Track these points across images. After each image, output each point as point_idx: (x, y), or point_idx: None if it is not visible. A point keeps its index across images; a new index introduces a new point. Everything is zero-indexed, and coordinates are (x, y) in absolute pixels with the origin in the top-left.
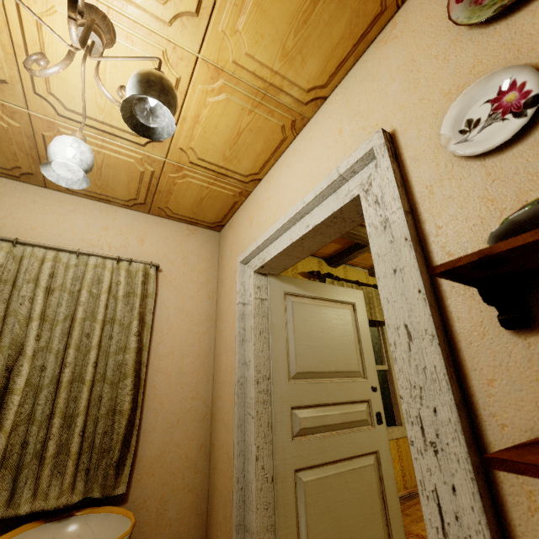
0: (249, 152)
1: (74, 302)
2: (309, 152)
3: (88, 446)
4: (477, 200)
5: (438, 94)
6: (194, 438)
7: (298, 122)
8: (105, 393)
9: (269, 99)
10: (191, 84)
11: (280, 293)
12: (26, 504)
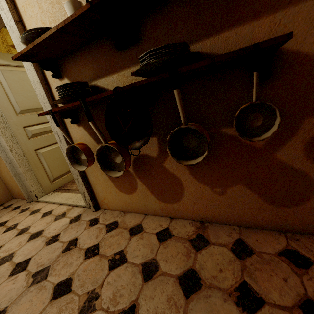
0: None
1: None
2: None
3: None
4: (40, 22)
5: None
6: None
7: None
8: None
9: None
10: None
11: None
12: None
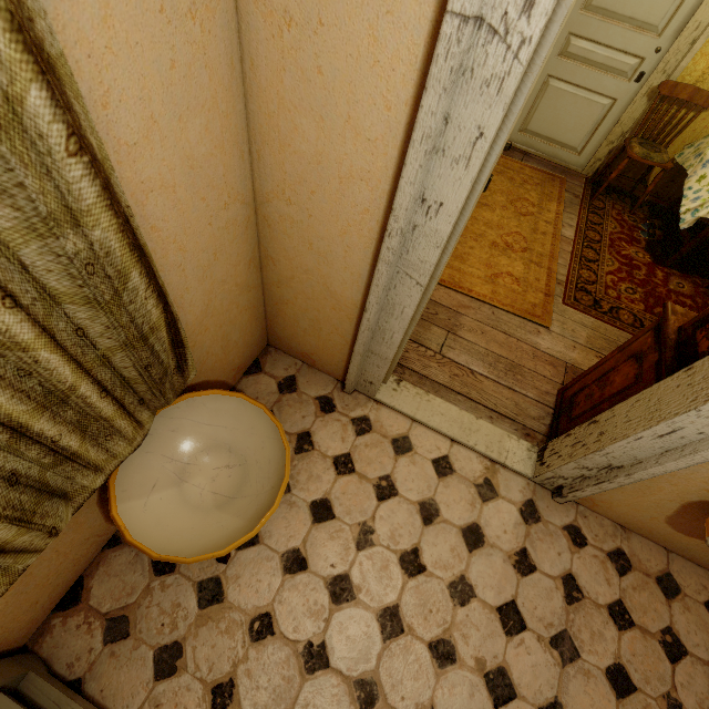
0: None
1: None
2: None
3: (122, 389)
4: None
5: None
6: (239, 261)
7: None
8: (85, 321)
9: None
10: None
11: None
12: (96, 481)
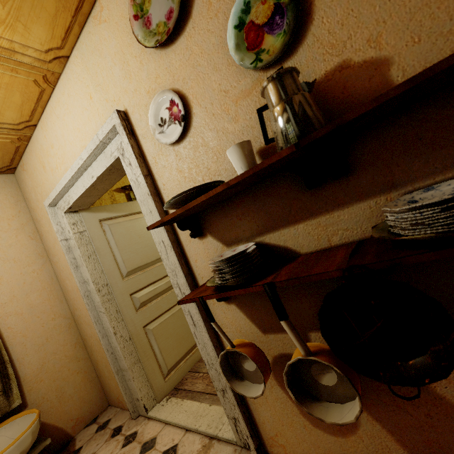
0: (8, 105)
1: None
2: (72, 109)
3: None
4: (175, 171)
5: (143, 91)
6: (66, 343)
7: (50, 76)
8: None
9: (5, 59)
10: None
11: (95, 222)
12: None
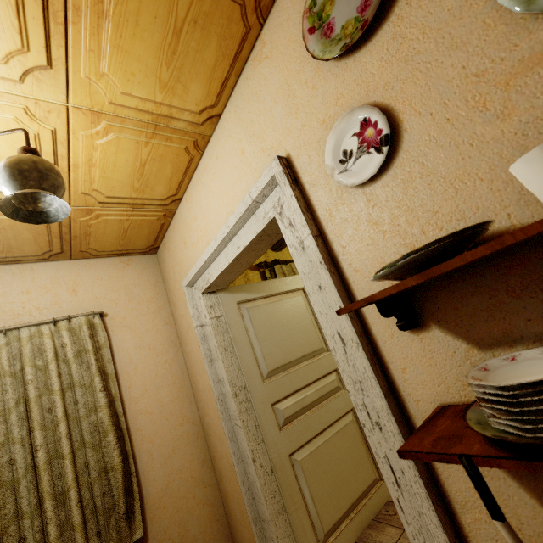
0: (160, 178)
1: (21, 383)
2: (220, 172)
3: (91, 512)
4: (366, 224)
5: (316, 122)
6: (193, 458)
7: (200, 141)
8: (90, 457)
9: (163, 128)
10: (71, 132)
11: (233, 305)
12: None
